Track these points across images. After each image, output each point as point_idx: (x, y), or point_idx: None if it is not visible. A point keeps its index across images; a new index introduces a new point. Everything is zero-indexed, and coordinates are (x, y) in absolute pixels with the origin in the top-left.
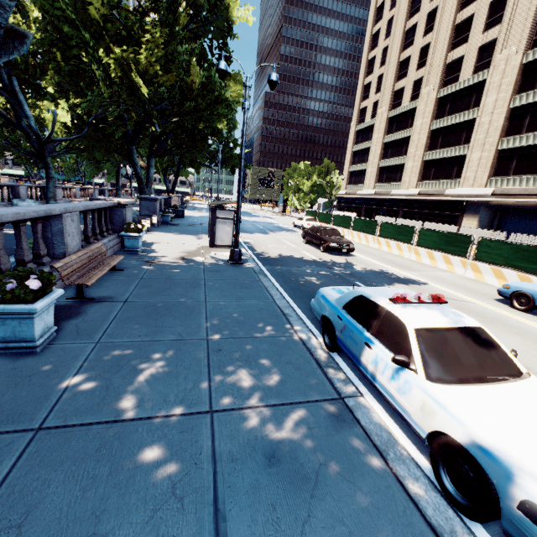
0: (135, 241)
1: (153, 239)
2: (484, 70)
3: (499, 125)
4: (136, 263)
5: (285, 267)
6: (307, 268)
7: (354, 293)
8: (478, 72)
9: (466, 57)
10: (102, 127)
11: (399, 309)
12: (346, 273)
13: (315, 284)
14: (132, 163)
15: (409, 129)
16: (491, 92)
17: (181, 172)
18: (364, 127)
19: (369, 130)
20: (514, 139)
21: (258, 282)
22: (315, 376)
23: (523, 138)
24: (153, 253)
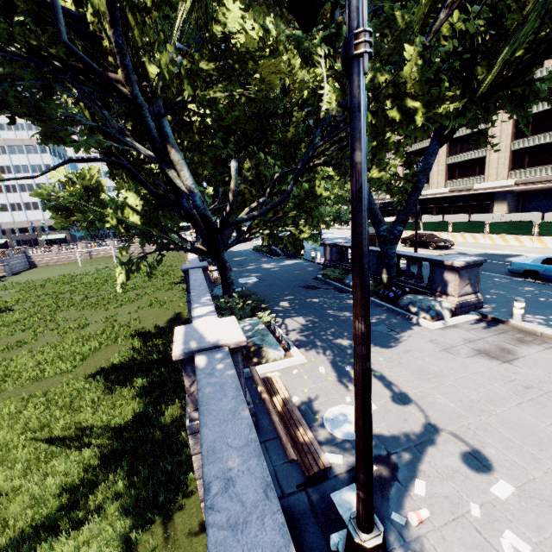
0: None
1: None
2: None
3: (509, 132)
4: None
5: None
6: None
7: (543, 257)
8: None
9: None
10: None
11: None
12: None
13: None
14: None
15: (428, 140)
16: None
17: None
18: None
19: None
20: (523, 142)
21: None
22: (546, 286)
23: (530, 140)
24: None
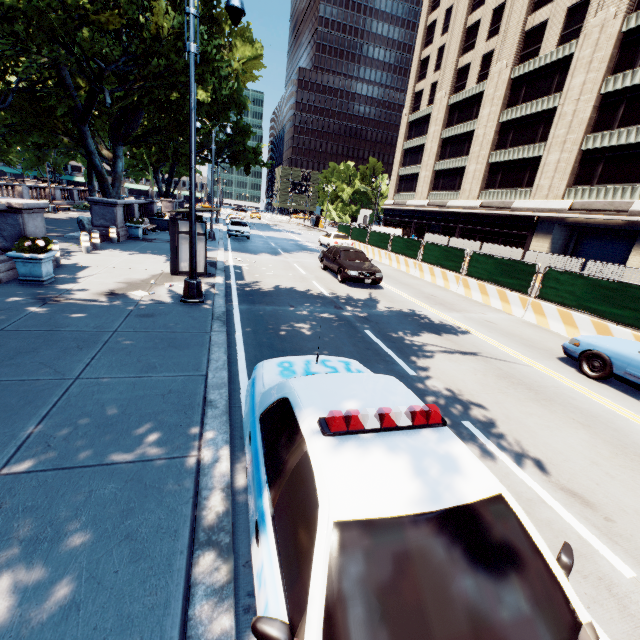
0: (35, 265)
1: (91, 261)
2: (572, 41)
3: (585, 117)
4: (19, 302)
5: (272, 306)
6: (304, 307)
7: (281, 389)
8: (564, 43)
9: (550, 22)
10: (41, 97)
11: (329, 451)
12: (358, 317)
13: (303, 335)
14: (87, 151)
15: (474, 121)
16: (578, 71)
17: (180, 169)
18: (419, 118)
19: (425, 121)
20: (603, 136)
21: (204, 335)
22: (162, 579)
23: (615, 134)
24: (68, 285)
